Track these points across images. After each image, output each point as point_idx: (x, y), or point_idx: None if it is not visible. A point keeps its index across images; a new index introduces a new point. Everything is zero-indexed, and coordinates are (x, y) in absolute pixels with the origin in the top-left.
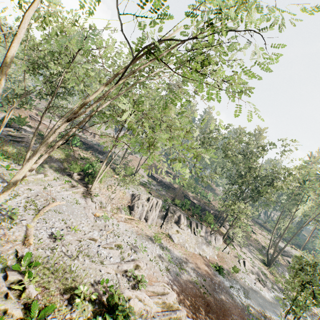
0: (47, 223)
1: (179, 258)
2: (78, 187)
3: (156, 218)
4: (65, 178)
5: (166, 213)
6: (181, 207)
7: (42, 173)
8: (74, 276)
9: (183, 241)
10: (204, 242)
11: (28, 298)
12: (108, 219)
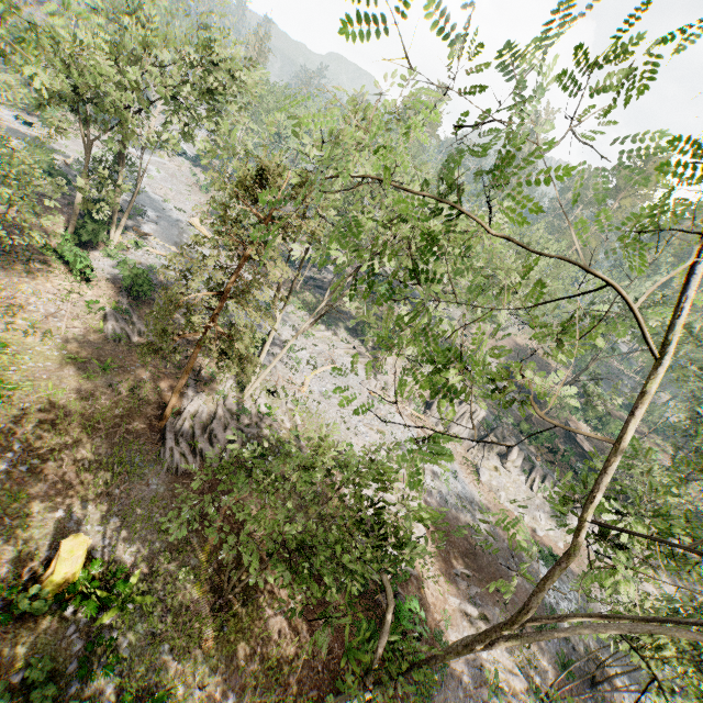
0: (321, 382)
1: (471, 497)
2: (364, 356)
3: (466, 434)
4: (355, 342)
5: (486, 435)
6: (533, 440)
7: (331, 331)
8: (328, 429)
9: (498, 486)
10: (545, 509)
11: (295, 422)
12: (383, 402)
